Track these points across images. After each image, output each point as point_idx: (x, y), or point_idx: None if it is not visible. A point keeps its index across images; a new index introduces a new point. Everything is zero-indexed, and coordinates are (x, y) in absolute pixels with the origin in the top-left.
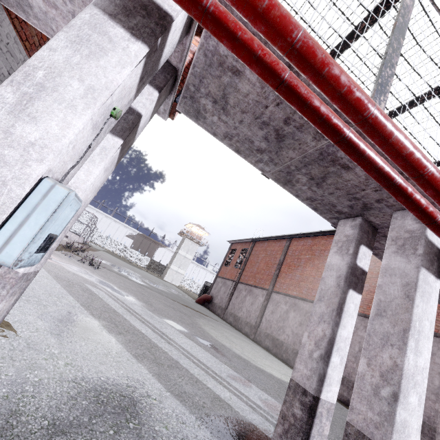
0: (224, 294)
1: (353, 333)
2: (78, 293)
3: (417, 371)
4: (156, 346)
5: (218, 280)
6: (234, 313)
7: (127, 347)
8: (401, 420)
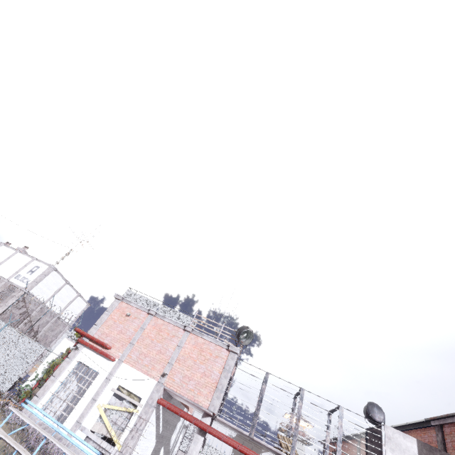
0: None
1: None
2: None
3: None
4: None
5: None
6: None
7: None
8: None
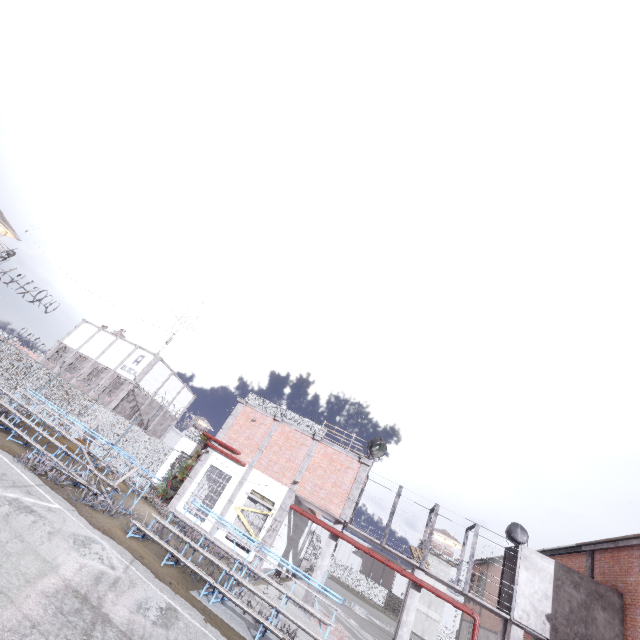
0: None
1: None
2: (323, 606)
3: (407, 621)
4: (356, 634)
5: (462, 624)
6: None
7: (343, 627)
8: (400, 633)
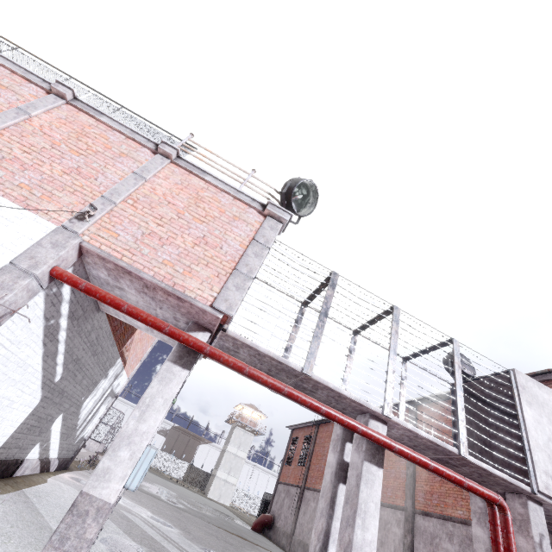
0: (288, 510)
1: (437, 545)
2: (118, 520)
3: (365, 544)
4: None
5: (279, 487)
6: (303, 539)
7: None
8: None
